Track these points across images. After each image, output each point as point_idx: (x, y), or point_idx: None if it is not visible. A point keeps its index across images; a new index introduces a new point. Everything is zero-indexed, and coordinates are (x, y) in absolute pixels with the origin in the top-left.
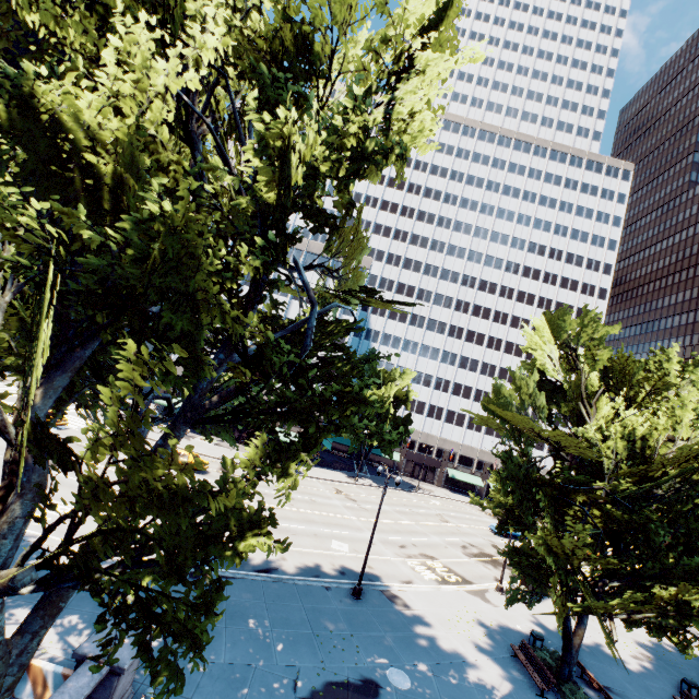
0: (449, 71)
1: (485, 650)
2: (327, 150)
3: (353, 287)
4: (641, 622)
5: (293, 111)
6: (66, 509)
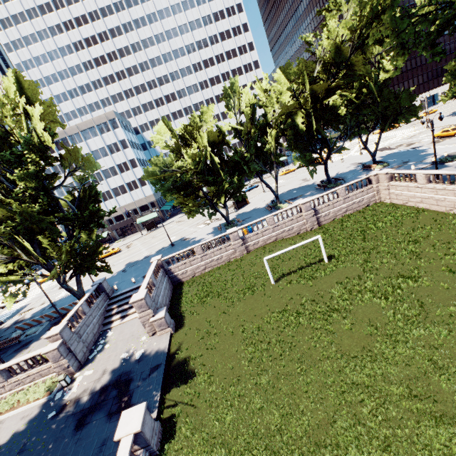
0: (38, 117)
1: (210, 233)
2: (33, 166)
3: (91, 165)
4: (234, 199)
5: (18, 169)
6: None
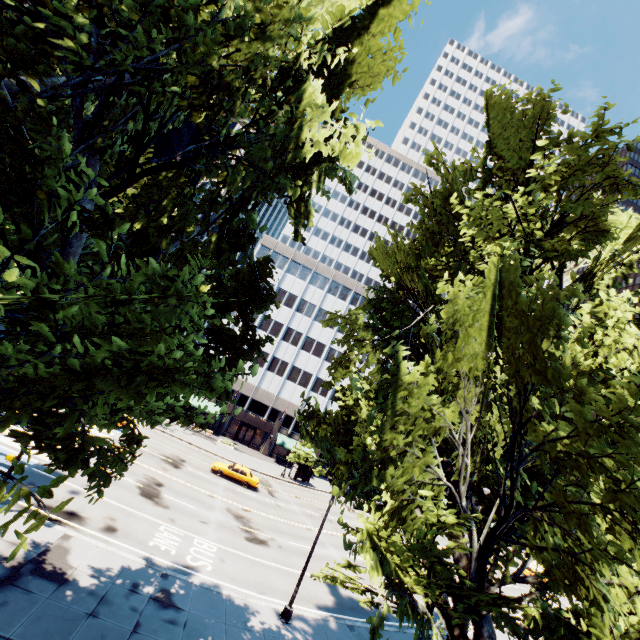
0: None
1: None
2: None
3: None
4: None
5: None
6: (211, 547)
